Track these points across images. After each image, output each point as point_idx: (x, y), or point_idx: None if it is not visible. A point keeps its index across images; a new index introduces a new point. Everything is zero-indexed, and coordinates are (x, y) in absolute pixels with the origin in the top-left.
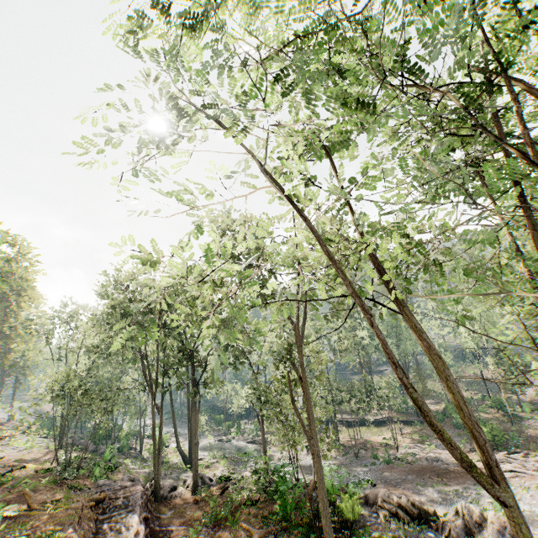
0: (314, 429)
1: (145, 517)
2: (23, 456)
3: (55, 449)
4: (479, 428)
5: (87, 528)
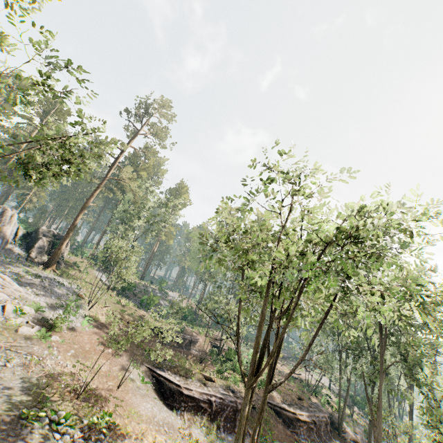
0: (379, 422)
1: (314, 421)
2: (309, 379)
3: (305, 374)
4: (275, 359)
5: (289, 400)
